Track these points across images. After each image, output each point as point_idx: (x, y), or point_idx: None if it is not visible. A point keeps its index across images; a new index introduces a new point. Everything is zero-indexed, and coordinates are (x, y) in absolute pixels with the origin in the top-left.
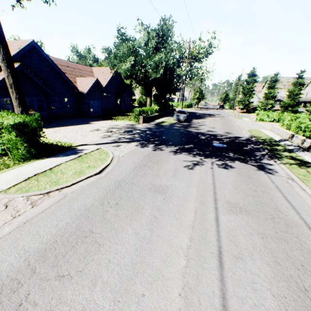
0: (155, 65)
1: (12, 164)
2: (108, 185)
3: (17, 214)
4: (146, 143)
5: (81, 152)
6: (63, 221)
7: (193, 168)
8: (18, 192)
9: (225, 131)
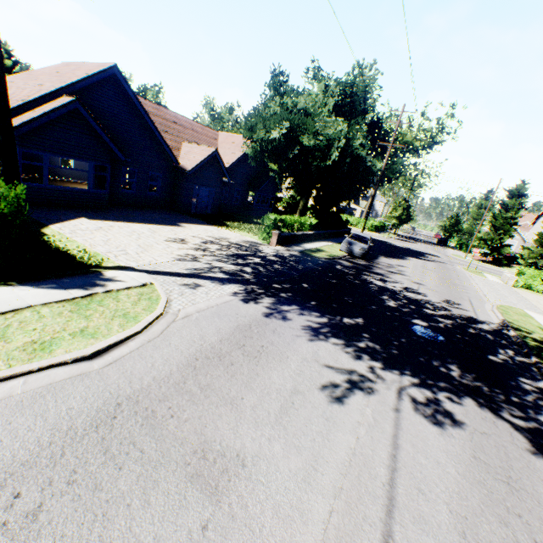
0: (326, 143)
1: None
2: (77, 409)
3: None
4: (261, 291)
5: (102, 285)
6: None
7: (344, 398)
8: None
9: (445, 297)
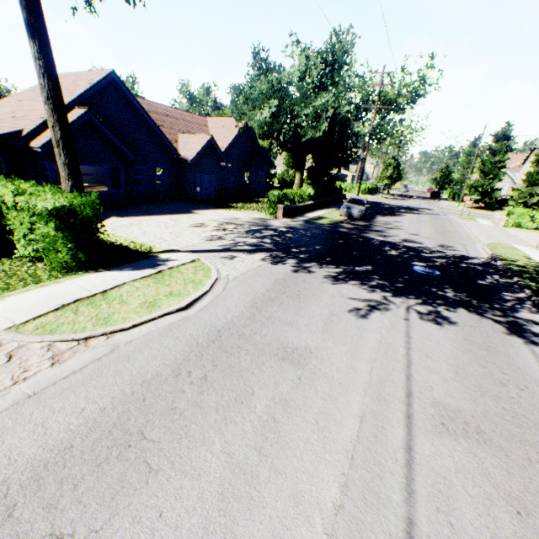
0: (315, 115)
1: (46, 278)
2: (196, 335)
3: (23, 375)
4: (283, 255)
5: (164, 264)
6: (97, 403)
7: (367, 315)
8: (37, 332)
9: (440, 243)
